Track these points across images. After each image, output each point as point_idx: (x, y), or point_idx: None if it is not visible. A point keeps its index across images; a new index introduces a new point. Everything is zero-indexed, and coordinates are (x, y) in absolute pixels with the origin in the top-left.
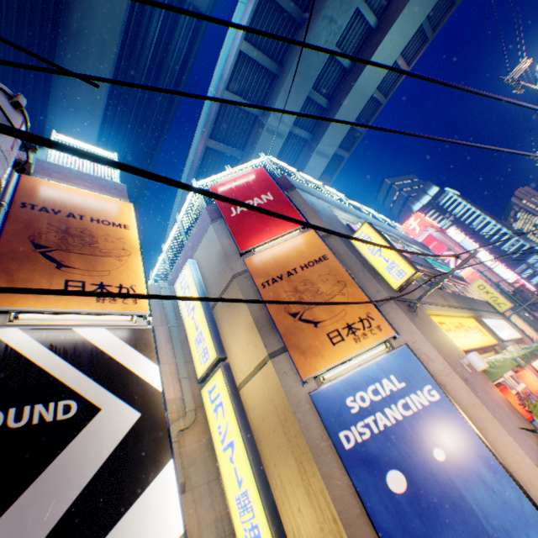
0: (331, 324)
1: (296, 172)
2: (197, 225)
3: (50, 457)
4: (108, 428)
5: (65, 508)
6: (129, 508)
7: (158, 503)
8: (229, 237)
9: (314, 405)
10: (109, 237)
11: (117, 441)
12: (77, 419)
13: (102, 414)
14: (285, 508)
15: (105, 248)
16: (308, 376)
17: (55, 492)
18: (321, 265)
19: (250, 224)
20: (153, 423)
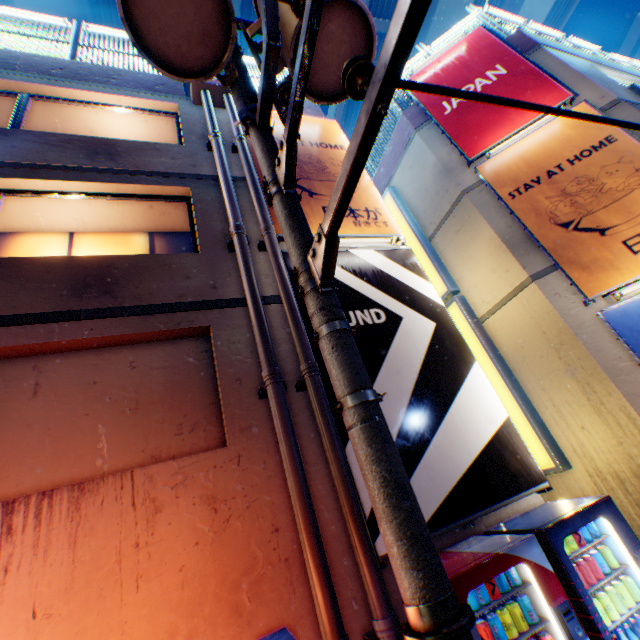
0: (627, 230)
1: (523, 25)
2: (390, 142)
3: (383, 350)
4: (414, 333)
5: (412, 385)
6: (456, 392)
7: (478, 392)
8: (444, 145)
9: (608, 325)
10: (333, 162)
11: (425, 343)
12: (388, 324)
13: (405, 321)
14: (559, 428)
15: (335, 173)
16: (595, 294)
17: (399, 373)
18: (603, 152)
19: (476, 119)
20: (447, 332)
